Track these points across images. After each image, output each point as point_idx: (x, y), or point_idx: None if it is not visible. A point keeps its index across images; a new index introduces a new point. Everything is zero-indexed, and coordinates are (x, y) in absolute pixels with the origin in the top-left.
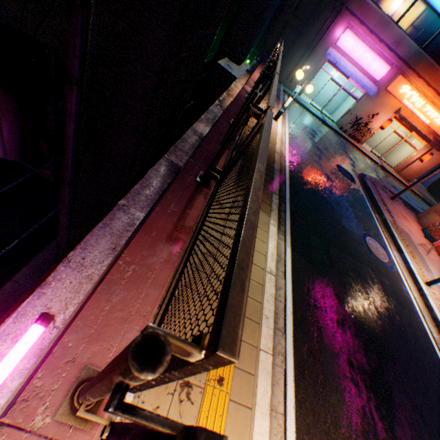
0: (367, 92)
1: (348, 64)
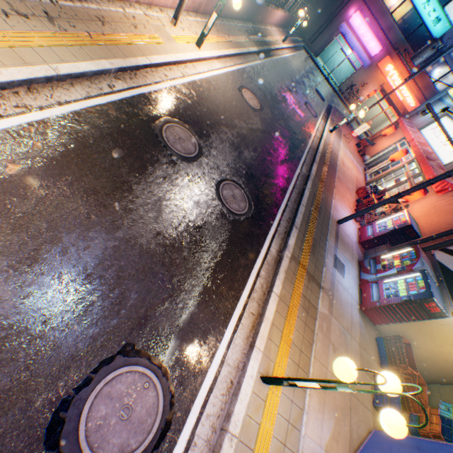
0: (362, 63)
1: (354, 39)
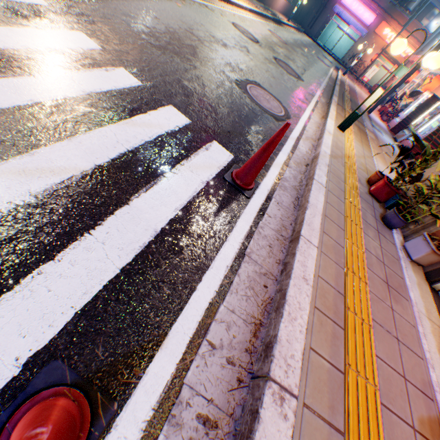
0: (360, 33)
1: (348, 15)
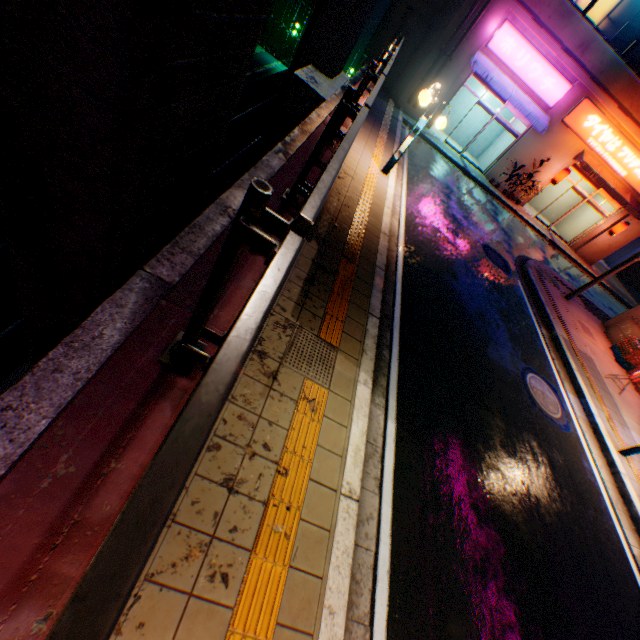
0: (533, 125)
1: (505, 79)
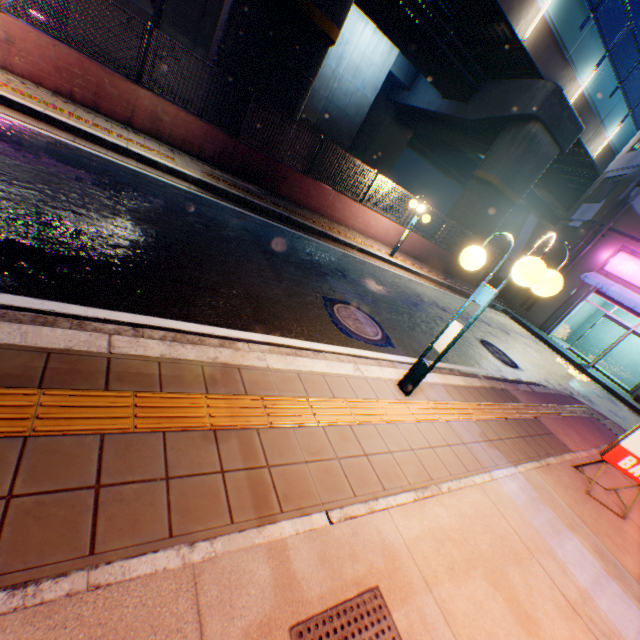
0: None
1: (632, 294)
